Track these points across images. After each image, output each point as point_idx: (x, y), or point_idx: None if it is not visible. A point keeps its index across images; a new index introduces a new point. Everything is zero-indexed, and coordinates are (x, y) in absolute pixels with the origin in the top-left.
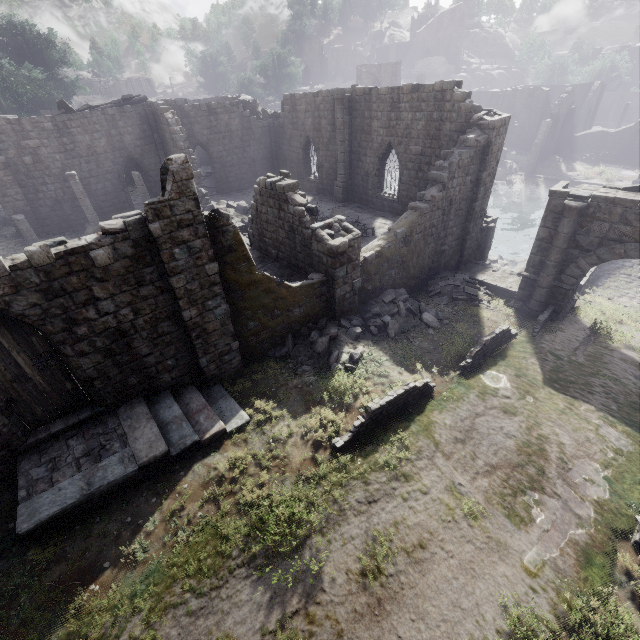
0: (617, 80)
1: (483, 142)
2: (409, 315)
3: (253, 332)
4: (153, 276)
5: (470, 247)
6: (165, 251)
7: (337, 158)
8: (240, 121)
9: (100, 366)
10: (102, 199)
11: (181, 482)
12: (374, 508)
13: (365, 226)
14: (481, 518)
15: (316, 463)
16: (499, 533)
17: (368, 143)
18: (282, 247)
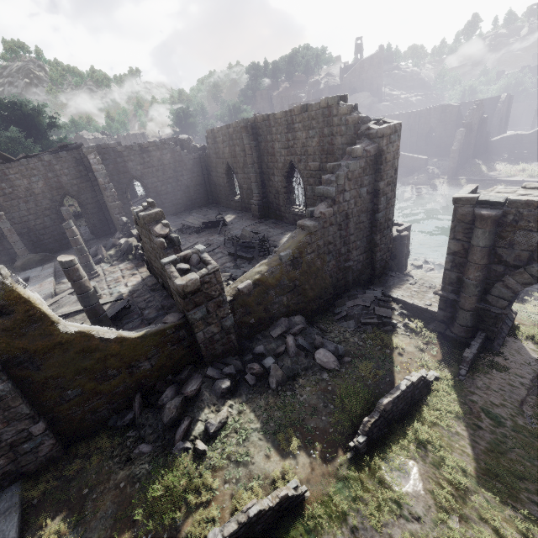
0: (523, 92)
1: (373, 151)
2: (300, 353)
3: (75, 402)
4: None
5: (382, 259)
6: None
7: (251, 179)
8: (172, 155)
9: None
10: (41, 232)
11: None
12: None
13: (267, 244)
14: None
15: None
16: None
17: (274, 163)
18: (163, 277)
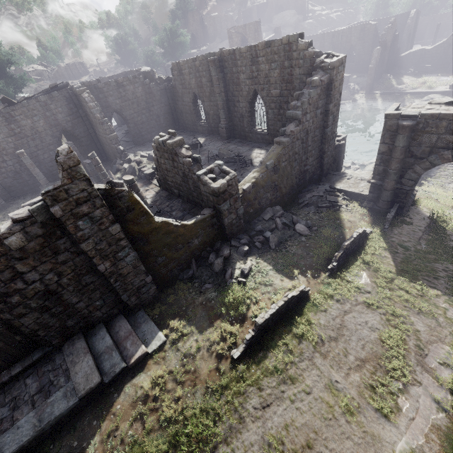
0: (428, 6)
1: (326, 80)
2: (285, 228)
3: (162, 265)
4: (66, 245)
5: (327, 163)
6: (70, 225)
7: (218, 106)
8: (142, 88)
9: (39, 320)
10: (50, 165)
11: (115, 403)
12: (268, 413)
13: (244, 159)
14: (356, 413)
15: (220, 373)
16: (373, 427)
17: (239, 92)
18: (181, 188)
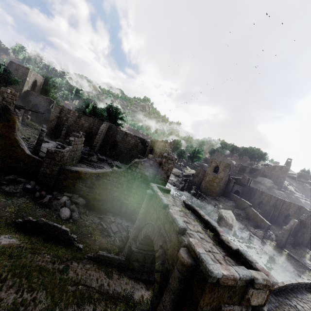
0: None
1: (158, 161)
2: (62, 204)
3: None
4: None
5: None
6: None
7: None
8: (135, 142)
9: None
10: None
11: None
12: None
13: None
14: None
15: None
16: None
17: None
18: None
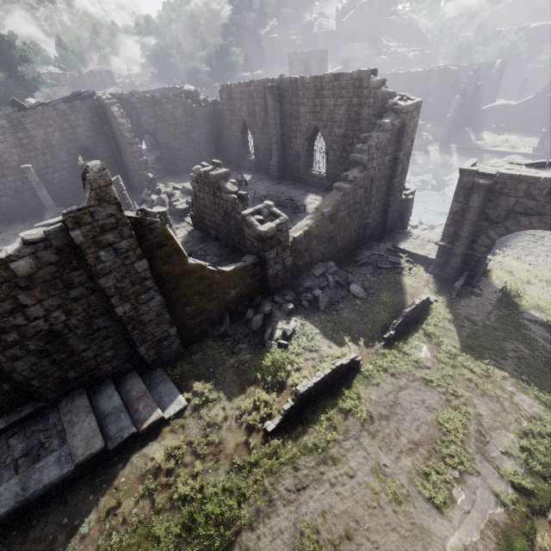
0: (516, 57)
1: (398, 125)
2: (338, 287)
3: (191, 316)
4: (82, 278)
5: (392, 218)
6: (90, 255)
7: (271, 140)
8: (183, 110)
9: (36, 366)
10: (60, 186)
11: (119, 476)
12: (303, 497)
13: (297, 203)
14: (405, 502)
15: (249, 448)
16: (422, 518)
17: (297, 127)
18: (220, 229)
